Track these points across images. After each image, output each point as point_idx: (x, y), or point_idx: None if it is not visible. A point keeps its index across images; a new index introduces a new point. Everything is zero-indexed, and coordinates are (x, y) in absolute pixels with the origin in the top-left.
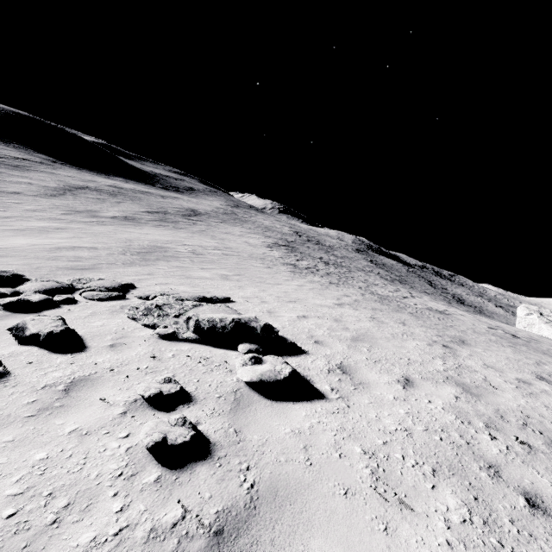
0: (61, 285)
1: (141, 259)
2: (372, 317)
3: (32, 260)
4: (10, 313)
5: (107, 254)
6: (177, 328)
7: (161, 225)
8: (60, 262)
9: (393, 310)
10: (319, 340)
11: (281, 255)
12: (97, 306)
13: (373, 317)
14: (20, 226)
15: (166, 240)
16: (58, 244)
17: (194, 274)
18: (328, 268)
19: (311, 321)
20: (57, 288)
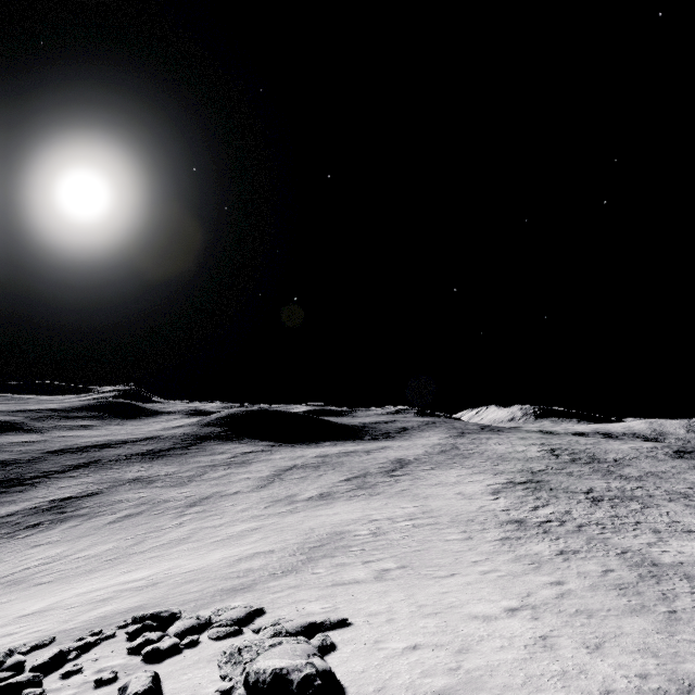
0: (198, 622)
1: (306, 559)
2: (541, 637)
3: (208, 583)
4: (144, 664)
5: (278, 558)
6: (237, 681)
7: (356, 495)
8: (229, 581)
9: (626, 610)
10: (384, 694)
11: (508, 505)
12: (208, 649)
13: (545, 636)
14: (225, 534)
15: (352, 518)
16: (243, 553)
17: (346, 576)
18: (591, 512)
19: (415, 655)
20: (193, 626)
